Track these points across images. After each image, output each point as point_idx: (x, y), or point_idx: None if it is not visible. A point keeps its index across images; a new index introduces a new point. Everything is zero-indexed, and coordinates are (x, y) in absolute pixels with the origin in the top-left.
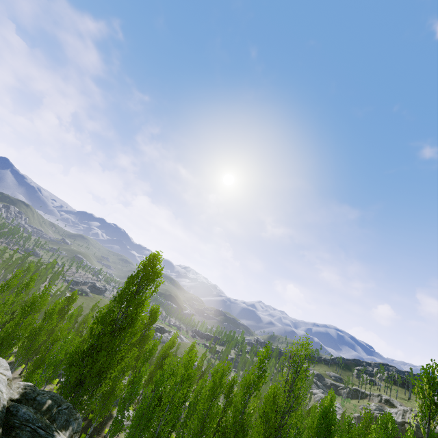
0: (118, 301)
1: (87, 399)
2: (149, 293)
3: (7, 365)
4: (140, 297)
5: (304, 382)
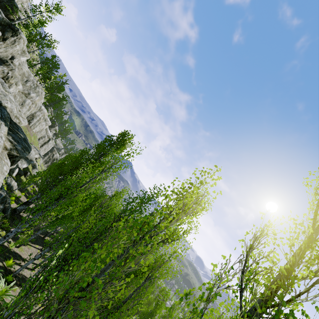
0: (96, 148)
1: (50, 188)
2: (113, 150)
3: (25, 121)
4: (108, 150)
5: (179, 224)
